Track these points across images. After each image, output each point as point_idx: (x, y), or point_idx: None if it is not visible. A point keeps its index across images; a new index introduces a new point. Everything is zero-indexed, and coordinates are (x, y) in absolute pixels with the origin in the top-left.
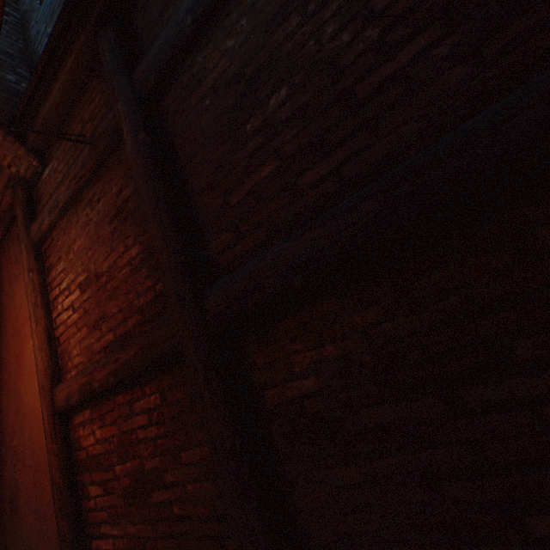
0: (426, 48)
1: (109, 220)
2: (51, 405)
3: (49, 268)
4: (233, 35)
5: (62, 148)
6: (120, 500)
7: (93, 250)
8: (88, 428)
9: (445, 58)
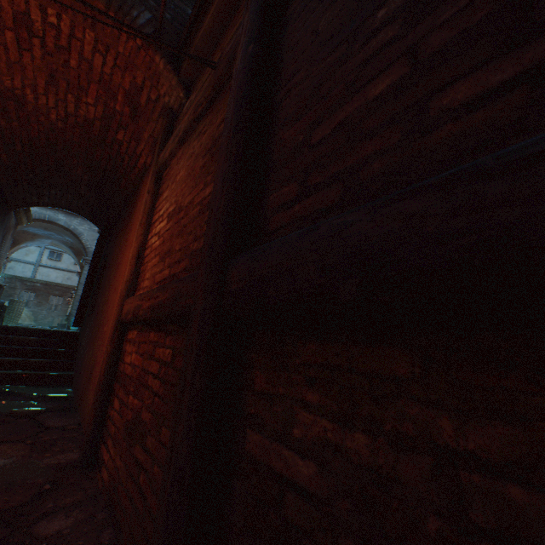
0: None
1: (204, 154)
2: (119, 312)
3: (160, 194)
4: None
5: (202, 80)
6: (122, 428)
7: (185, 183)
8: (131, 347)
9: None
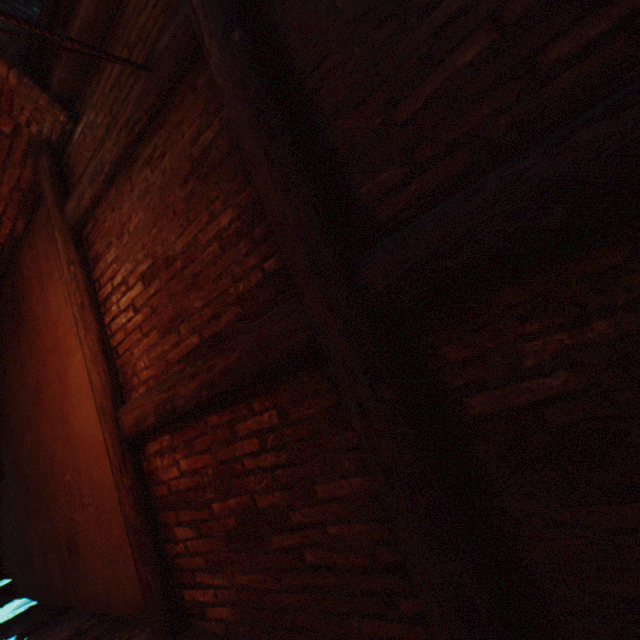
0: None
1: (181, 181)
2: (115, 430)
3: (94, 260)
4: None
5: (99, 91)
6: (222, 545)
7: (158, 227)
8: (168, 458)
9: None
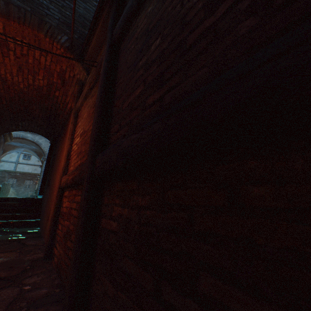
0: (235, 2)
1: (93, 106)
2: (59, 183)
3: (77, 123)
4: (152, 4)
5: (94, 68)
6: (62, 236)
7: (87, 119)
8: (66, 199)
9: (244, 11)
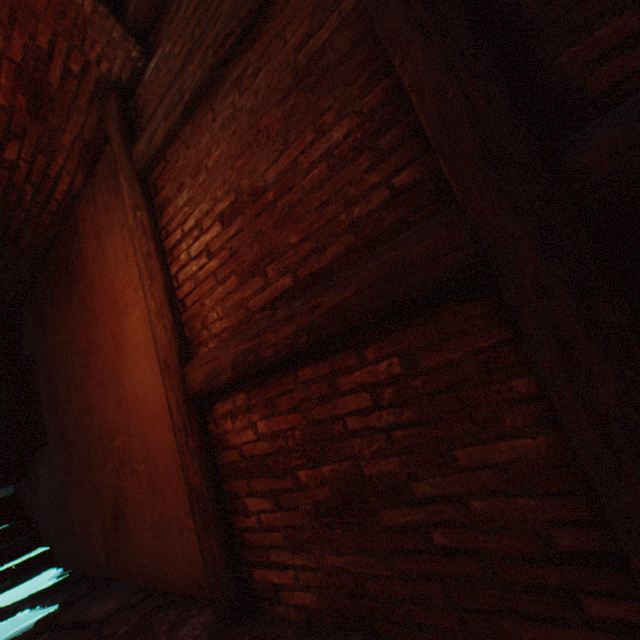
0: None
1: (279, 98)
2: (181, 388)
3: (161, 206)
4: None
5: (178, 17)
6: (308, 519)
7: (245, 157)
8: (242, 419)
9: None
